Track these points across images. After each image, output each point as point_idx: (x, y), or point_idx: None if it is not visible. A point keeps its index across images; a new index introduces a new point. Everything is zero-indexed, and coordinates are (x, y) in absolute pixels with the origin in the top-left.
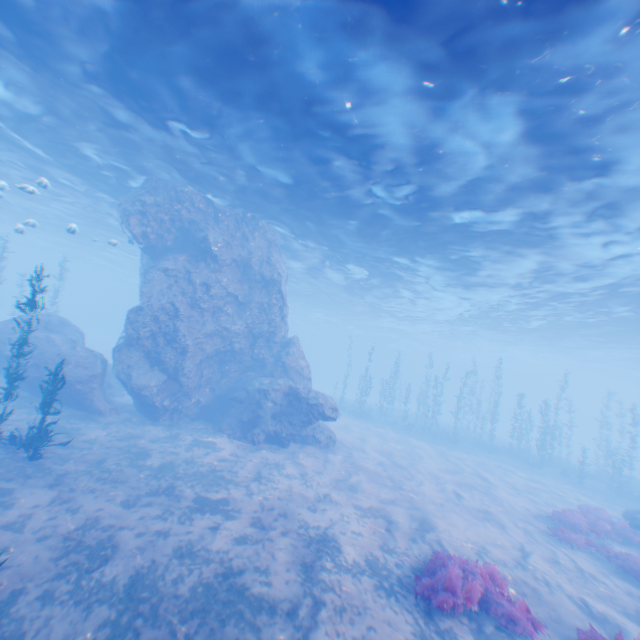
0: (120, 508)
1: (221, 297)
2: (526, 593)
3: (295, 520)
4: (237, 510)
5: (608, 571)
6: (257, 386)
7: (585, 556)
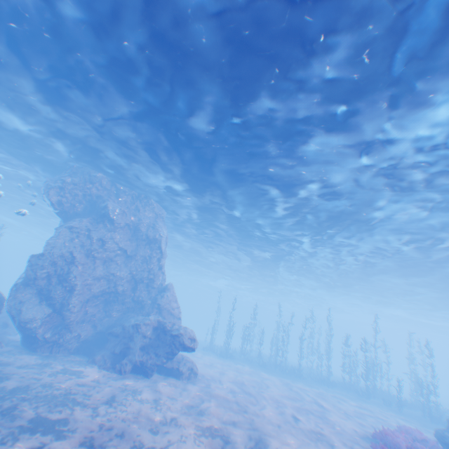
0: None
1: (113, 250)
2: None
3: (130, 440)
4: (73, 430)
5: None
6: (132, 321)
7: None
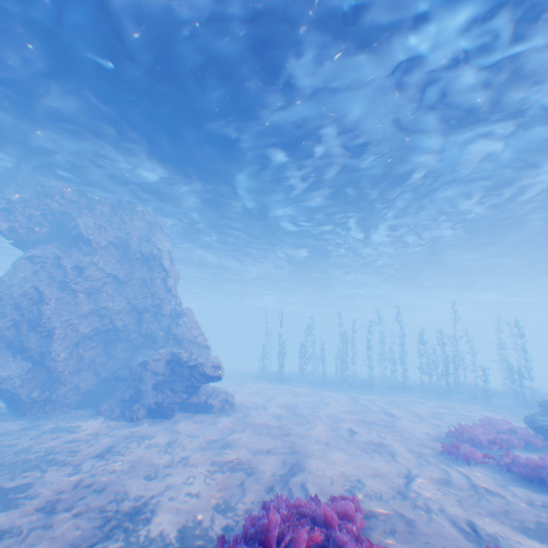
0: None
1: (98, 278)
2: (396, 529)
3: (112, 495)
4: (32, 497)
5: (507, 481)
6: (139, 359)
7: (483, 469)
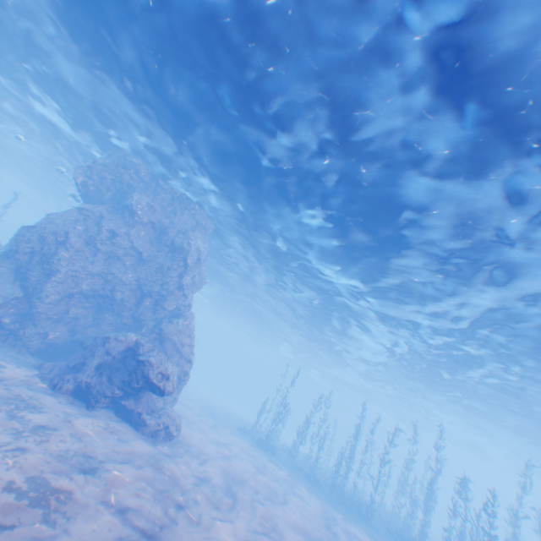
0: None
1: (123, 246)
2: None
3: None
4: None
5: None
6: (107, 334)
7: None
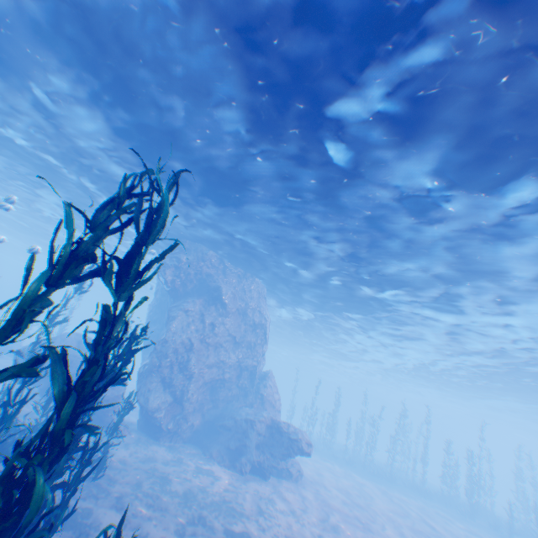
0: (176, 536)
1: (222, 335)
2: None
3: None
4: None
5: None
6: (244, 416)
7: None
